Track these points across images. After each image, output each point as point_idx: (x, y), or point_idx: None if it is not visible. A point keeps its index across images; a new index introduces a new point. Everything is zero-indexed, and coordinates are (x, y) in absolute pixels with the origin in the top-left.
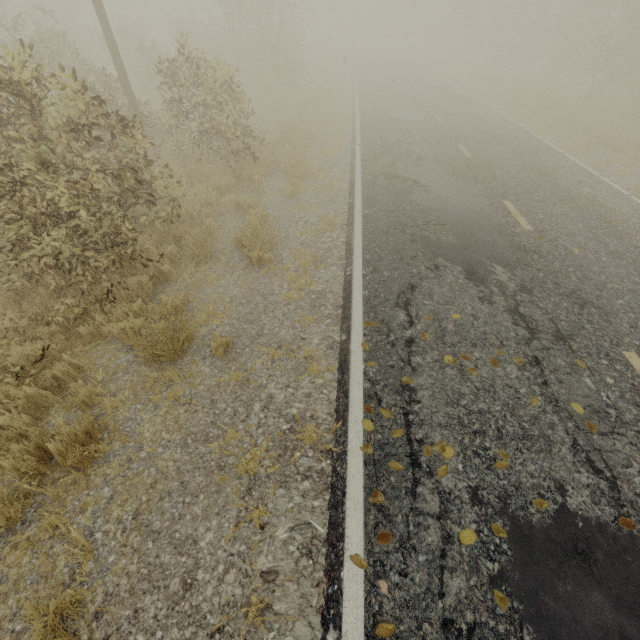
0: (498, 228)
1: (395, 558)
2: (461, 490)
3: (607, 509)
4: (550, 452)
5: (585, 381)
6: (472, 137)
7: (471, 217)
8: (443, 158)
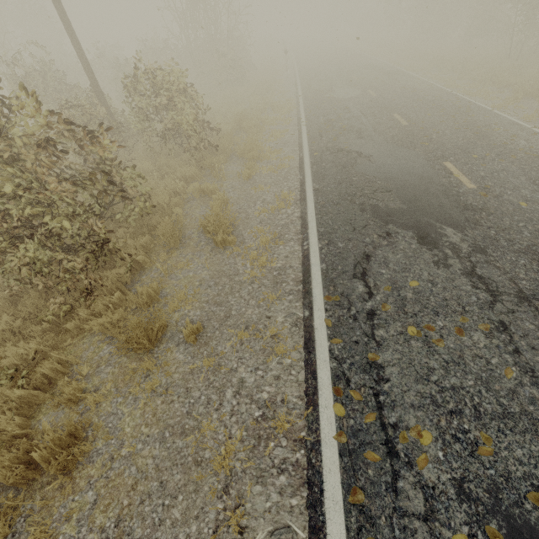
0: (442, 189)
1: None
2: (445, 483)
3: None
4: (536, 432)
5: None
6: (405, 106)
7: (415, 181)
8: (381, 128)
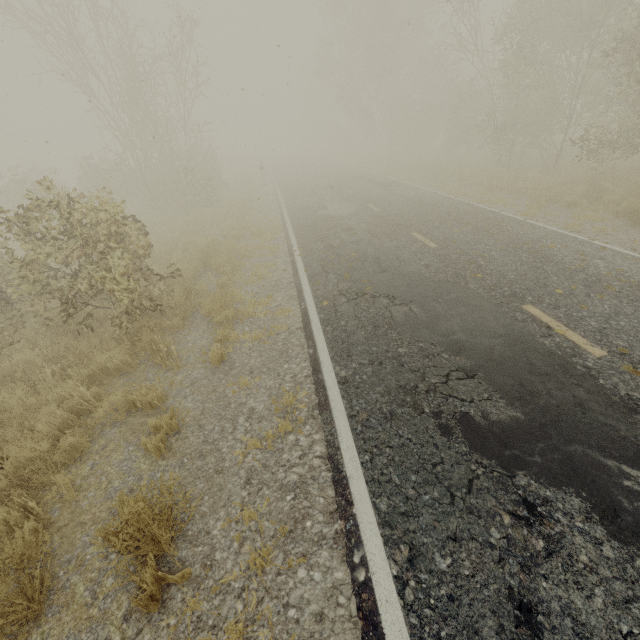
0: (558, 364)
1: None
2: None
3: None
4: None
5: None
6: (421, 221)
7: (503, 349)
8: (405, 254)
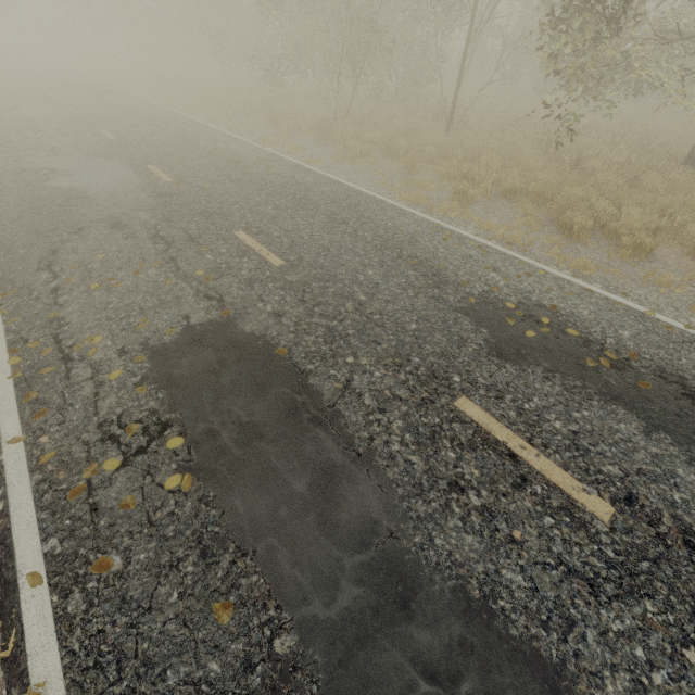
0: (142, 186)
1: (54, 419)
2: (111, 355)
3: (215, 313)
4: (180, 303)
5: (207, 257)
6: (116, 122)
7: (115, 184)
8: (83, 144)
